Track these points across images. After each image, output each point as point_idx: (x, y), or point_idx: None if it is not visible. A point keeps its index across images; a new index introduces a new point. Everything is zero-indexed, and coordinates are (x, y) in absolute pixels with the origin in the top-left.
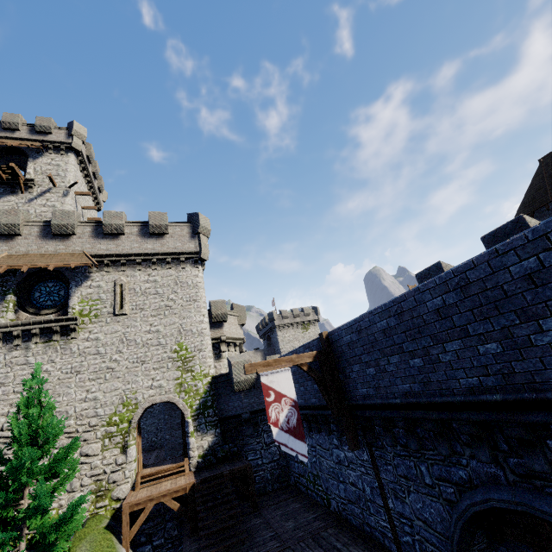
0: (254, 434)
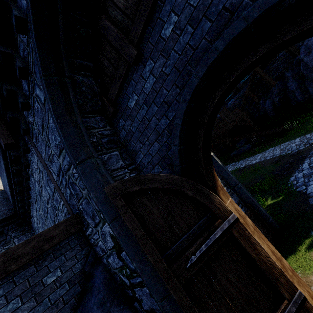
0: (1, 243)
